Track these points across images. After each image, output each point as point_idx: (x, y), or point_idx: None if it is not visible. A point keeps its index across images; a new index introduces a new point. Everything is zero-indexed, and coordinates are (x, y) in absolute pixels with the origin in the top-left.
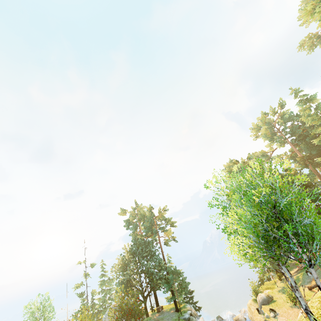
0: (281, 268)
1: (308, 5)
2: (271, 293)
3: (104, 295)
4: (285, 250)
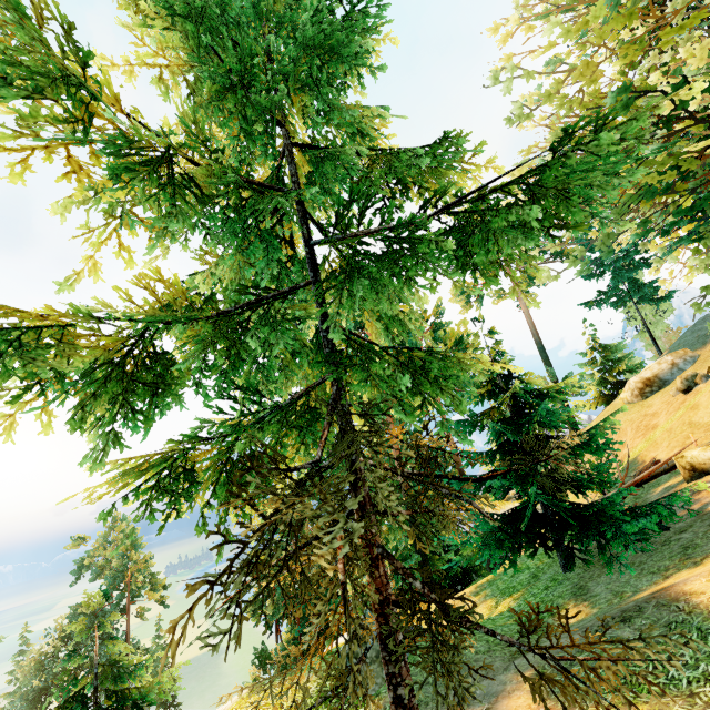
0: None
1: None
2: None
3: (16, 690)
4: None
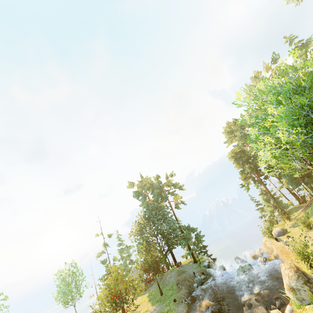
0: None
1: None
2: None
3: (124, 260)
4: None
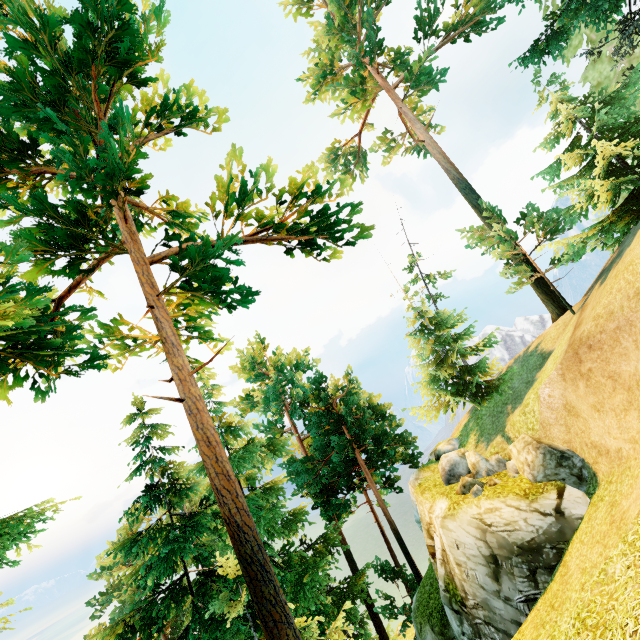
0: None
1: None
2: None
3: None
4: None
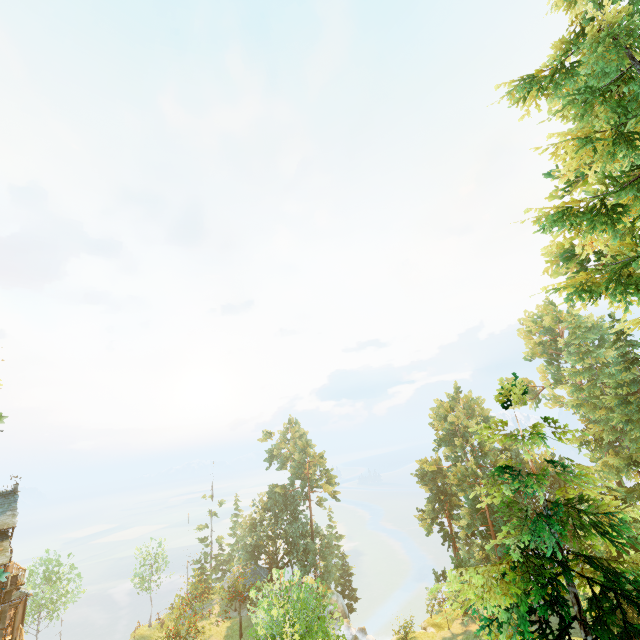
0: None
1: (547, 254)
2: (428, 639)
3: (235, 542)
4: None
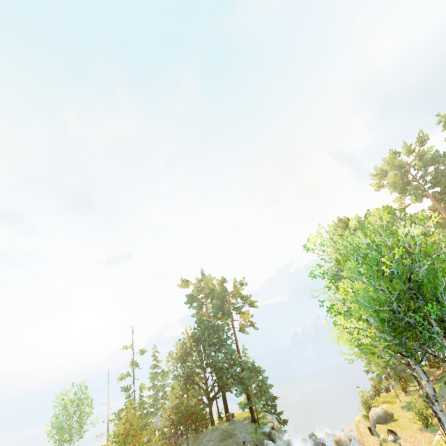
0: (412, 369)
1: None
2: (390, 409)
3: (156, 392)
4: (422, 342)
